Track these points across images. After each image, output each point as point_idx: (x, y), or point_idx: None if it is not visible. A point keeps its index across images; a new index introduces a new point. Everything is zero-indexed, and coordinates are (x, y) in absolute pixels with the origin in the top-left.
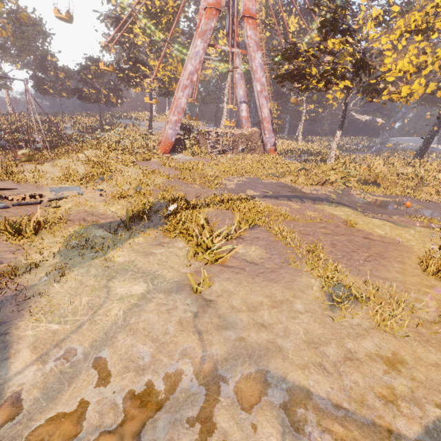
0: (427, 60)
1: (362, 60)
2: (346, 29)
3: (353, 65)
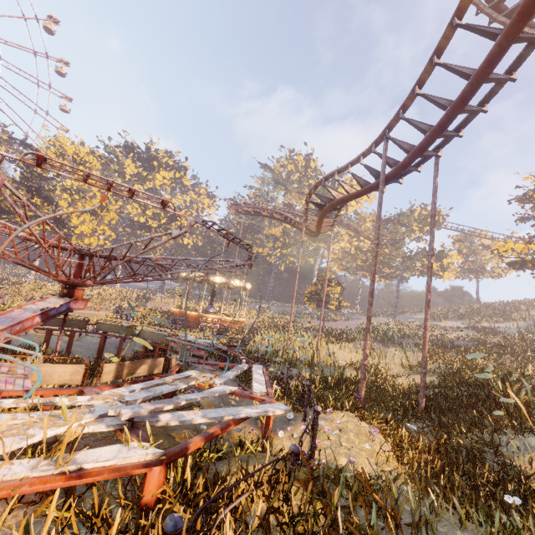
0: (97, 228)
1: (61, 219)
2: (46, 196)
3: (55, 221)
